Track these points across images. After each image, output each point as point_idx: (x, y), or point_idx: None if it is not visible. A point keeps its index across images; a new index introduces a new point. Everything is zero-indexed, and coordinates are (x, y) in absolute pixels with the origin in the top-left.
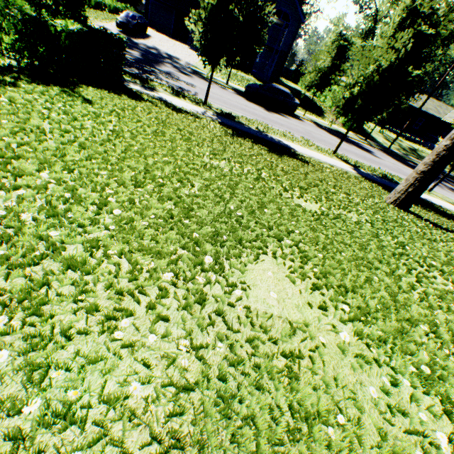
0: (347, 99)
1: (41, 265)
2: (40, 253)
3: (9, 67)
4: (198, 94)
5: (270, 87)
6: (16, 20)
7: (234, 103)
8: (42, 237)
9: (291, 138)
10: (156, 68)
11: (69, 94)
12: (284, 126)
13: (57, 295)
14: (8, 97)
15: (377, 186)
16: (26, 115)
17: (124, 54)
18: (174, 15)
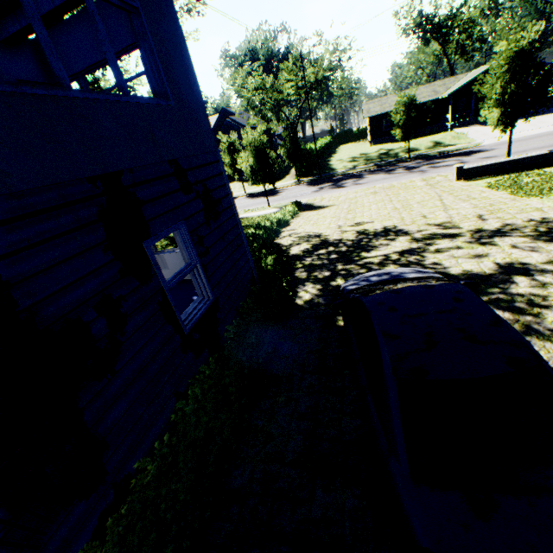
0: None
1: None
2: None
3: None
4: None
5: None
6: None
7: None
8: None
9: None
10: None
11: None
12: None
13: None
14: None
15: None
16: None
17: None
18: None
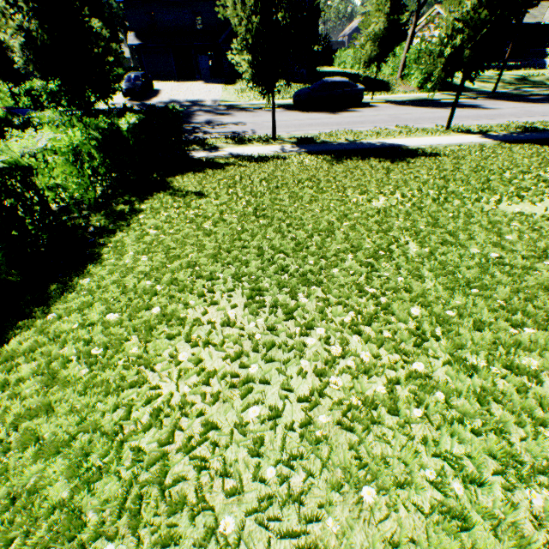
0: (448, 56)
1: (451, 409)
2: (445, 396)
3: (105, 193)
4: (255, 131)
5: (323, 85)
6: (101, 141)
7: (296, 123)
8: (409, 376)
9: (388, 134)
10: (193, 123)
11: (177, 195)
12: (365, 123)
13: (519, 440)
14: (154, 227)
15: (530, 145)
16: (195, 240)
17: (182, 124)
18: (171, 55)
